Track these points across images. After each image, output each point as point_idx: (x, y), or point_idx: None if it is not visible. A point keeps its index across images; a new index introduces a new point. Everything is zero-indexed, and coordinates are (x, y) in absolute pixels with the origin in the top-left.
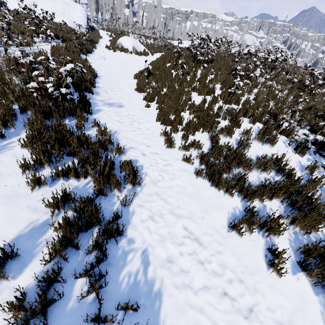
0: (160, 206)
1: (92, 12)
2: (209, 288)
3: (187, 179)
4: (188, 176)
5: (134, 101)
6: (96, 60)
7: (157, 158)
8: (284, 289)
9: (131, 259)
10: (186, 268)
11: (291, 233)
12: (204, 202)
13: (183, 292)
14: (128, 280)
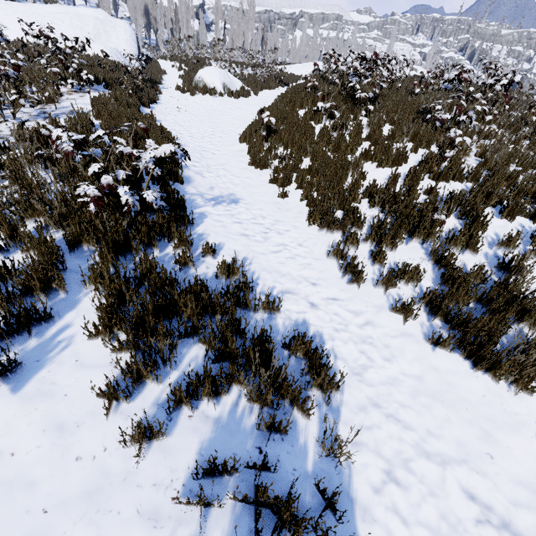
0: (395, 439)
1: (140, 31)
2: None
3: (417, 355)
4: (416, 347)
5: (254, 187)
6: (166, 114)
7: (341, 311)
8: None
9: None
10: None
11: None
12: (476, 413)
13: None
14: None
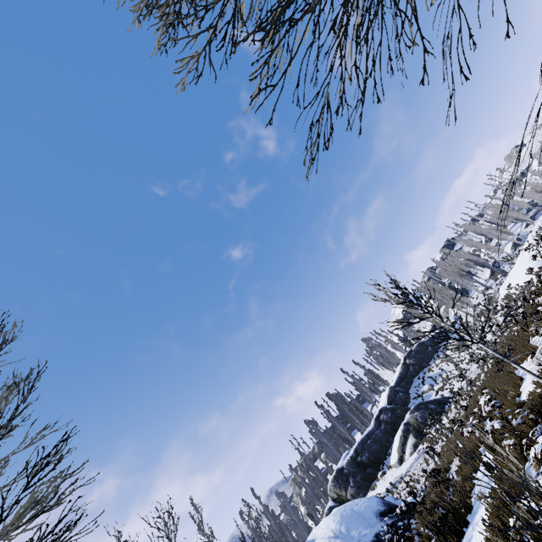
0: None
1: None
2: None
3: None
4: None
5: None
6: None
7: None
8: None
9: None
10: None
11: None
12: None
13: None
14: None
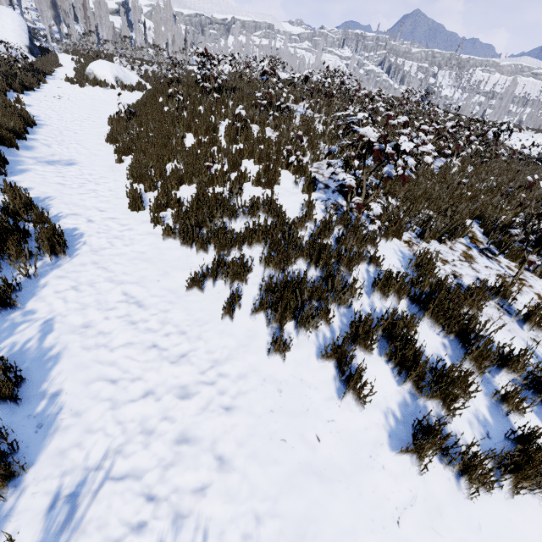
0: (95, 275)
1: (47, 24)
2: (134, 344)
3: (151, 243)
4: (154, 239)
5: (99, 156)
6: (42, 100)
7: (112, 224)
8: (235, 331)
9: (23, 330)
10: (108, 330)
11: (265, 277)
12: (167, 265)
13: (94, 351)
14: (11, 349)
